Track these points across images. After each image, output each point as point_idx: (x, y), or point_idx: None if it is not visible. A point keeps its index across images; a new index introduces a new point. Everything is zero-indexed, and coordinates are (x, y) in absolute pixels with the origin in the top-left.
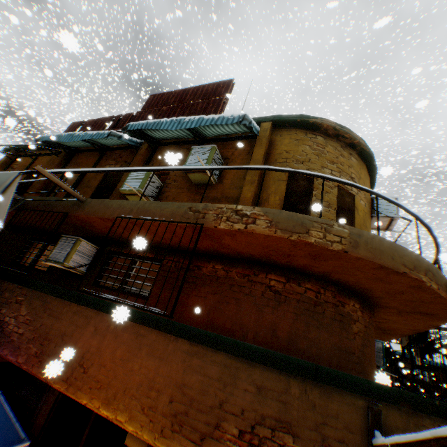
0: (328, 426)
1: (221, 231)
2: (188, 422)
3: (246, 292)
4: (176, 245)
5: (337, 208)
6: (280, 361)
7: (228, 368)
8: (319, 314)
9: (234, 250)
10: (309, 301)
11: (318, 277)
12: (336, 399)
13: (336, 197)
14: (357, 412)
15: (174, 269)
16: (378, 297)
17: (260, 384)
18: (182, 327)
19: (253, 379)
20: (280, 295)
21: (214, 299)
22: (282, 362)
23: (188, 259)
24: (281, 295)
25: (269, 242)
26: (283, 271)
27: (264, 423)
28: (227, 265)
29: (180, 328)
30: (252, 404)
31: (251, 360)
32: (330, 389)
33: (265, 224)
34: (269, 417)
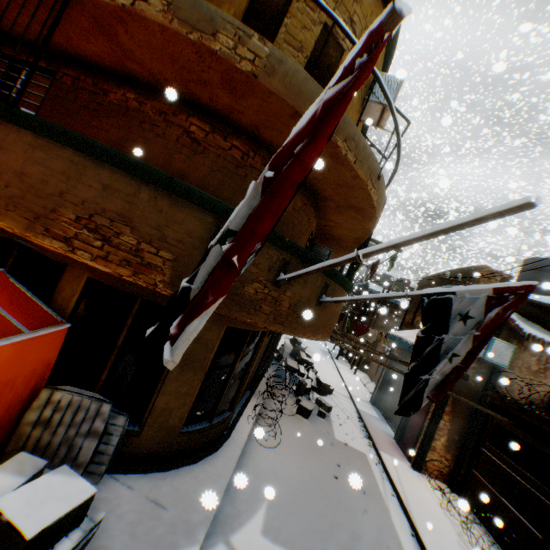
0: (170, 230)
1: (104, 10)
2: (26, 205)
3: (158, 134)
4: (71, 49)
5: (312, 60)
6: (132, 166)
7: (76, 165)
8: (239, 177)
9: (144, 67)
10: (231, 160)
11: (252, 137)
12: (186, 212)
13: (318, 43)
14: (203, 226)
15: (72, 90)
16: (314, 178)
17: (108, 184)
18: (26, 115)
19: (102, 179)
20: (199, 144)
21: (118, 135)
22: (134, 167)
23: (93, 79)
24: (200, 145)
25: (172, 47)
26: (210, 118)
27: (104, 216)
28: (142, 96)
29: (24, 117)
30: (95, 199)
31: (101, 160)
32: (183, 203)
33: (161, 8)
34: (112, 212)
